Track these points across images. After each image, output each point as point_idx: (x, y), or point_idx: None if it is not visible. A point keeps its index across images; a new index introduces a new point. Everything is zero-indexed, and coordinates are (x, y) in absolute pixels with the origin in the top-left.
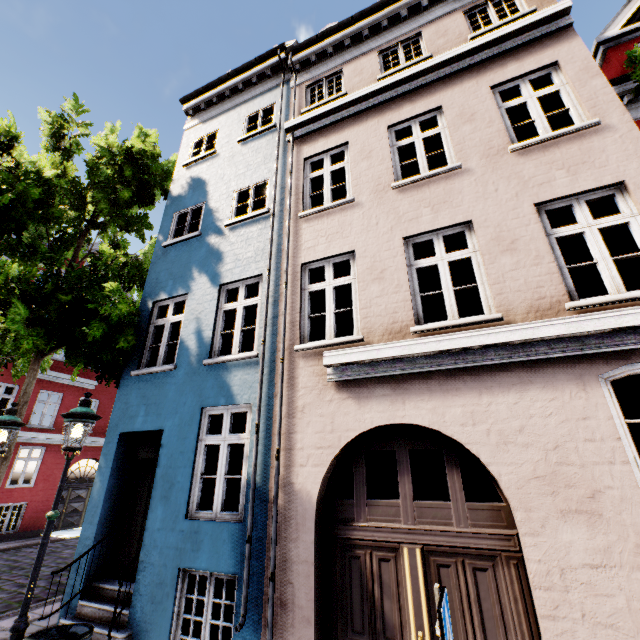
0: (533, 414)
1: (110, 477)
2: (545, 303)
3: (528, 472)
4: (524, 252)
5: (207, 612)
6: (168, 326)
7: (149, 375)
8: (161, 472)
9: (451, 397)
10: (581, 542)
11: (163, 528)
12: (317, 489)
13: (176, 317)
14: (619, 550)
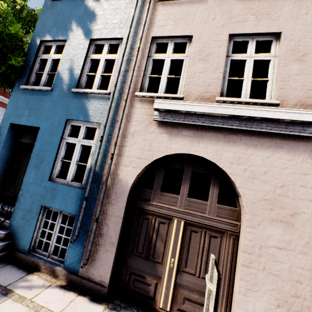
0: (276, 166)
1: (2, 148)
2: (309, 101)
3: (261, 196)
4: (309, 64)
5: (56, 229)
6: (50, 61)
7: (33, 91)
8: (36, 152)
9: (229, 146)
10: (277, 236)
11: (34, 183)
12: (132, 180)
13: (56, 56)
14: (296, 243)
